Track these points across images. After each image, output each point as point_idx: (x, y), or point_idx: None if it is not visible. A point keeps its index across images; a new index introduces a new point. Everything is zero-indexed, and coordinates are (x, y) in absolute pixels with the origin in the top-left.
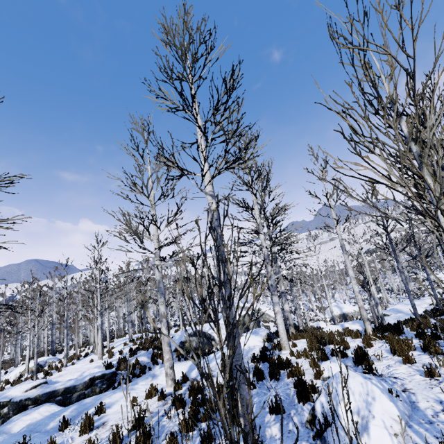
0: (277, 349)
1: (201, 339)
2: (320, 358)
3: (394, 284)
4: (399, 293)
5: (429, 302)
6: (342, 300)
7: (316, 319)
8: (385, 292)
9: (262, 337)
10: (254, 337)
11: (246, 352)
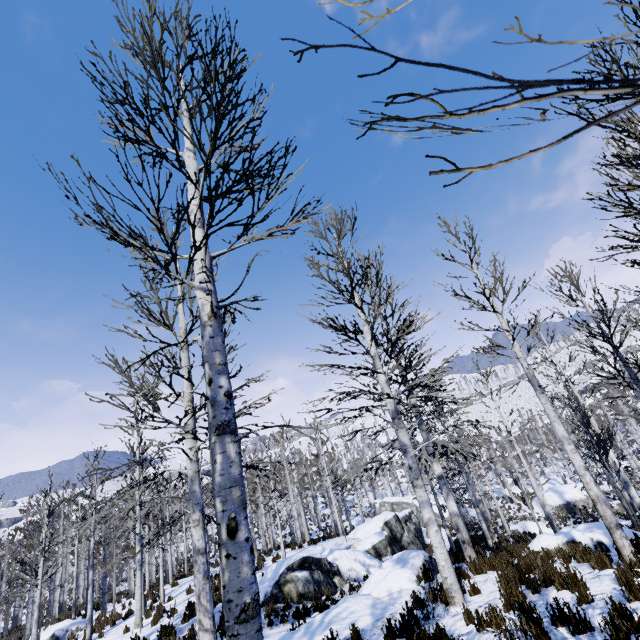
0: (441, 601)
1: (313, 575)
2: (529, 635)
3: None
4: None
5: None
6: (560, 478)
7: (520, 517)
8: (633, 457)
9: (415, 570)
10: (399, 571)
11: (382, 608)
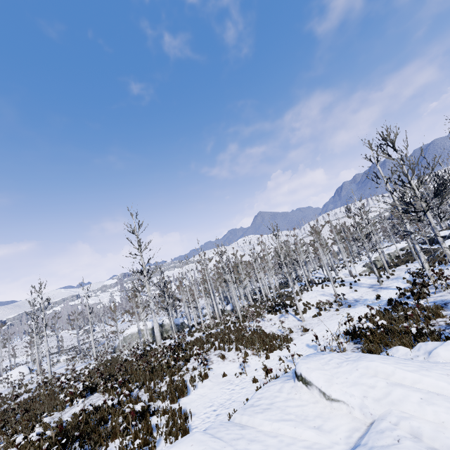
0: None
1: None
2: None
3: None
4: None
5: None
6: None
7: None
8: None
9: None
10: None
11: None
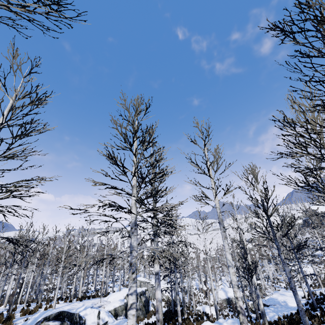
0: None
1: None
2: None
3: (270, 272)
4: (274, 281)
5: (301, 294)
6: (228, 283)
7: (204, 302)
8: (263, 279)
9: None
10: None
11: None
